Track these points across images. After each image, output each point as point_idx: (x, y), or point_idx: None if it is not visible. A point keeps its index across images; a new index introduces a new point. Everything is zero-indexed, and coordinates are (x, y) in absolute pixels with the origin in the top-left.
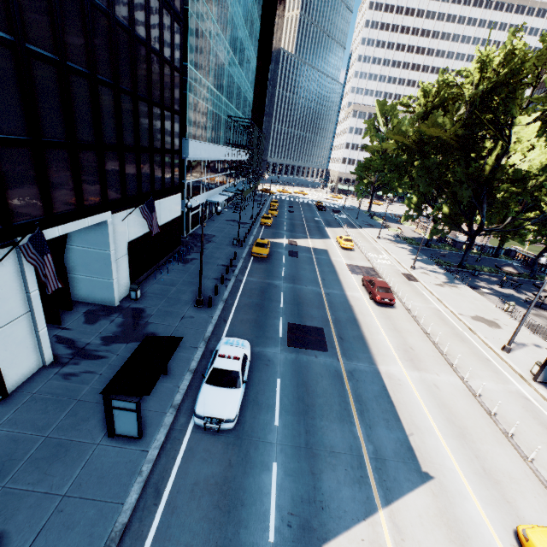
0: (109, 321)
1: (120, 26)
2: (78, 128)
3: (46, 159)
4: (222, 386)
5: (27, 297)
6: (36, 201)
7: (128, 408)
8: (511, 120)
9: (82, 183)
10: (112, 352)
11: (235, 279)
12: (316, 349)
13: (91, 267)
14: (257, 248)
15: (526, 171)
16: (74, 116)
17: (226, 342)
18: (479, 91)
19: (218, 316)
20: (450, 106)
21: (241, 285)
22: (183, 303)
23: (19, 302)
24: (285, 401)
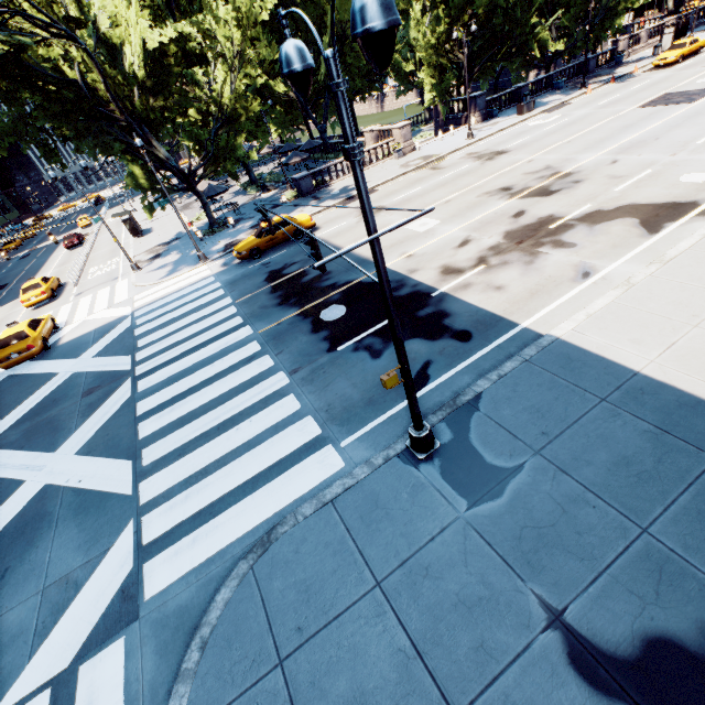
0: None
1: None
2: None
3: None
4: None
5: None
6: None
7: None
8: None
9: None
10: None
11: None
12: None
13: None
14: None
15: None
16: None
17: None
18: None
19: None
20: None
21: None
22: None
23: None
24: None
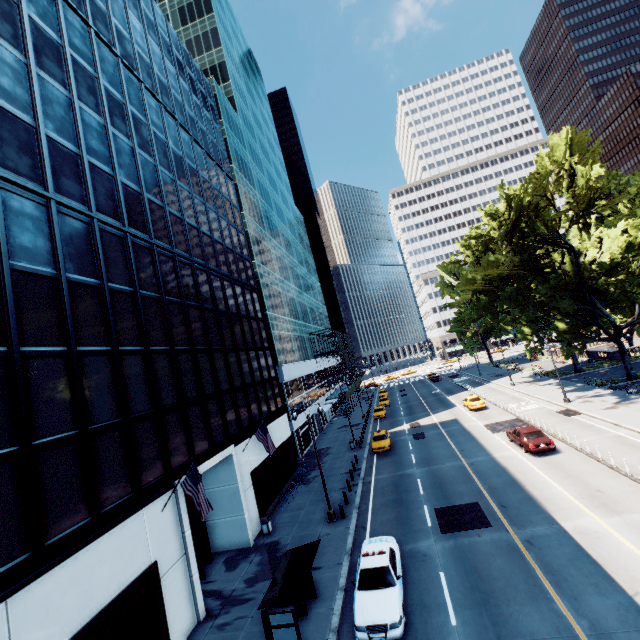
0: (248, 562)
1: (221, 313)
2: (204, 386)
3: (188, 415)
4: (376, 589)
5: (183, 537)
6: (184, 448)
7: (286, 622)
8: (556, 232)
9: (211, 426)
10: (258, 592)
11: (363, 482)
12: (476, 526)
13: (224, 506)
14: (376, 442)
15: (616, 258)
16: (202, 379)
17: (368, 543)
18: (502, 231)
19: (355, 525)
20: (493, 246)
21: (371, 487)
22: (315, 523)
23: (177, 544)
24: (456, 595)
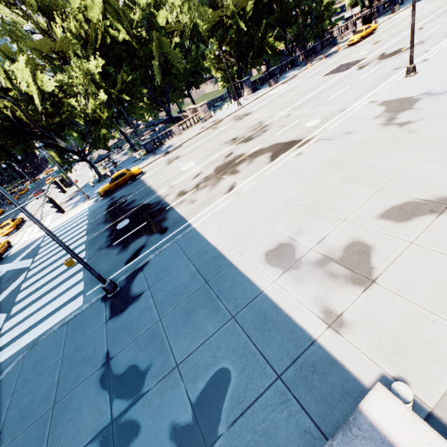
0: None
1: None
2: None
3: None
4: None
5: None
6: None
7: None
8: None
9: None
10: None
11: None
12: None
13: None
14: None
15: None
16: None
17: None
18: None
19: None
20: None
21: None
22: None
23: None
24: None
